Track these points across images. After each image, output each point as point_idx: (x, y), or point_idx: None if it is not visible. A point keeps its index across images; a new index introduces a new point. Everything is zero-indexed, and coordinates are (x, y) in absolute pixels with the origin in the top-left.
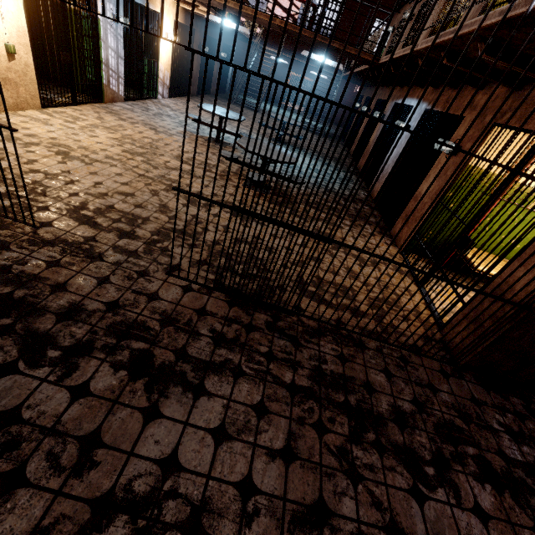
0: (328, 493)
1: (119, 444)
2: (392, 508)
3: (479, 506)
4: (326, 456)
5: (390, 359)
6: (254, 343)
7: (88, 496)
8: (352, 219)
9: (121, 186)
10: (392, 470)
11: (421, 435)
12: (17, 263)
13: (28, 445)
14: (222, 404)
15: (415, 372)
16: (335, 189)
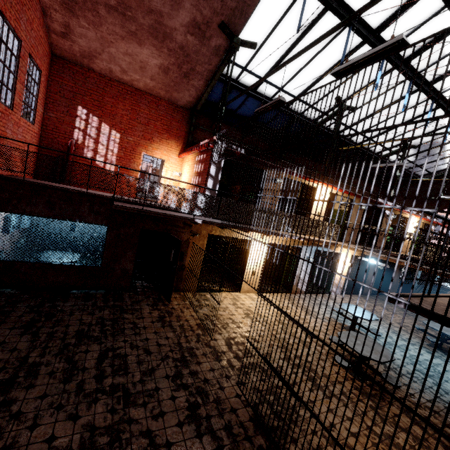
0: None
1: (165, 422)
2: None
3: None
4: None
5: None
6: (241, 446)
7: (149, 426)
8: None
9: (257, 336)
10: None
11: None
12: (196, 348)
13: (153, 399)
14: (201, 449)
15: None
16: None
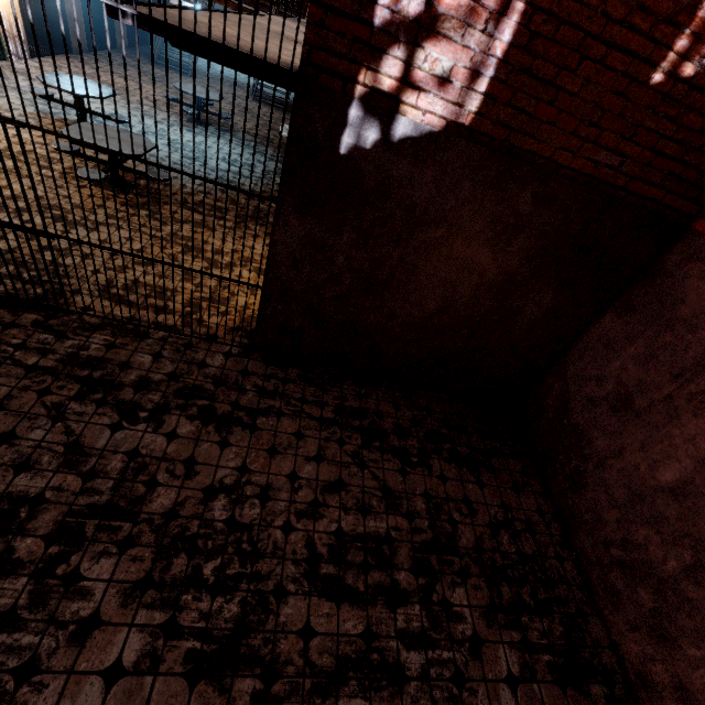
0: (22, 428)
1: None
2: (82, 434)
3: (175, 432)
4: (37, 408)
5: (171, 346)
6: (7, 338)
7: None
8: (239, 220)
9: None
10: (103, 415)
11: (157, 394)
12: None
13: None
14: None
15: (192, 354)
16: (244, 185)
